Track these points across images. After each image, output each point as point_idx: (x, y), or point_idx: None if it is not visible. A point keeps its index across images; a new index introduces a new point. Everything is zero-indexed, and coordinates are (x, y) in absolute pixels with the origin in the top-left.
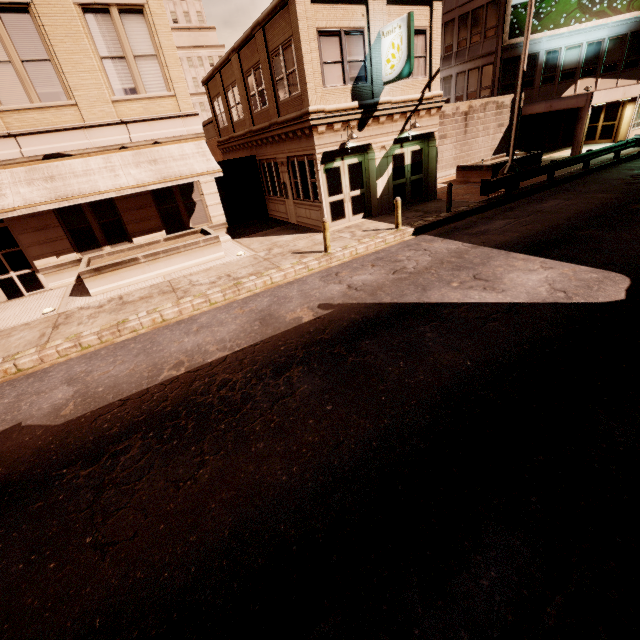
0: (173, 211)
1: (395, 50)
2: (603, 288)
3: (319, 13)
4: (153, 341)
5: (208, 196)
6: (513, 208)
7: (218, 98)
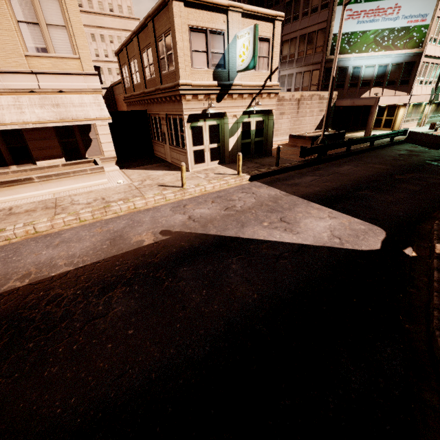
0: (72, 144)
1: (245, 49)
2: (366, 238)
3: (191, 14)
4: (16, 251)
5: (102, 136)
6: (320, 168)
7: (125, 66)
